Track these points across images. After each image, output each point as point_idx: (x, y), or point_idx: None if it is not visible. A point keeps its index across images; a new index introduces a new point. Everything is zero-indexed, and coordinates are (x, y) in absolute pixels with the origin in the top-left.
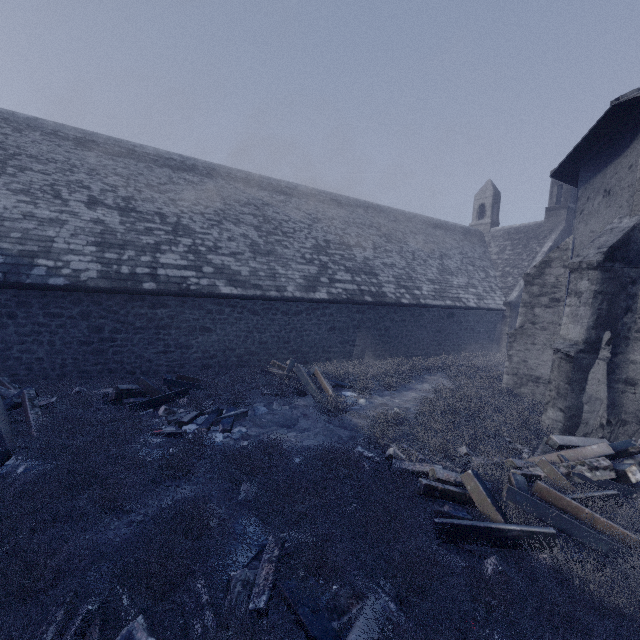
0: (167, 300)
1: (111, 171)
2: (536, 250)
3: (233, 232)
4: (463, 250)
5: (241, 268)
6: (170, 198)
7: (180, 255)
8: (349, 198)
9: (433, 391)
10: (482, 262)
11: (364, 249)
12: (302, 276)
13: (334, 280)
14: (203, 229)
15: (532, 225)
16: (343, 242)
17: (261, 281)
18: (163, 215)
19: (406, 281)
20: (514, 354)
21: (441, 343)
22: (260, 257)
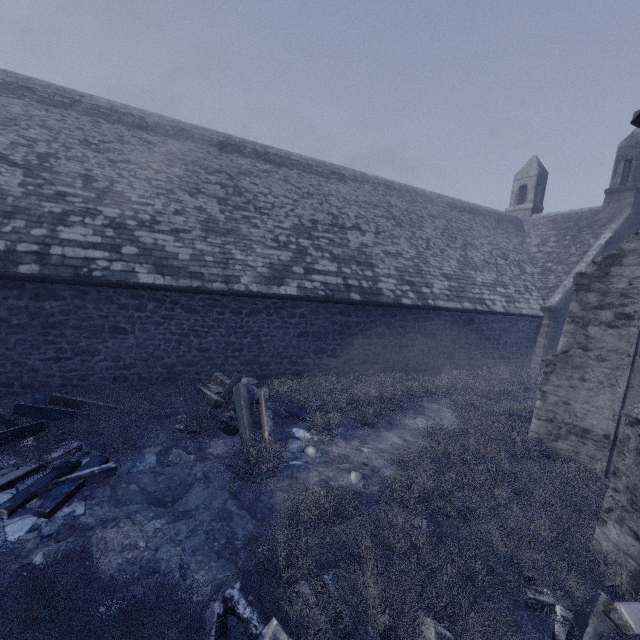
0: (59, 289)
1: (38, 123)
2: (589, 242)
3: (185, 204)
4: (494, 239)
5: (180, 250)
6: (109, 159)
7: (94, 229)
8: (355, 172)
9: (425, 436)
10: (517, 255)
11: (363, 233)
12: (267, 264)
13: (312, 270)
14: (142, 198)
15: (586, 211)
16: (336, 223)
17: (205, 268)
18: (90, 178)
19: (413, 275)
20: (550, 391)
21: (454, 356)
22: (214, 237)
